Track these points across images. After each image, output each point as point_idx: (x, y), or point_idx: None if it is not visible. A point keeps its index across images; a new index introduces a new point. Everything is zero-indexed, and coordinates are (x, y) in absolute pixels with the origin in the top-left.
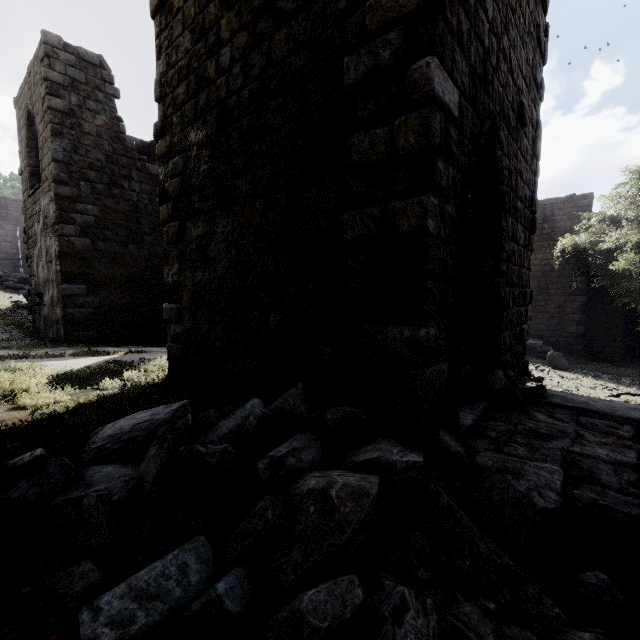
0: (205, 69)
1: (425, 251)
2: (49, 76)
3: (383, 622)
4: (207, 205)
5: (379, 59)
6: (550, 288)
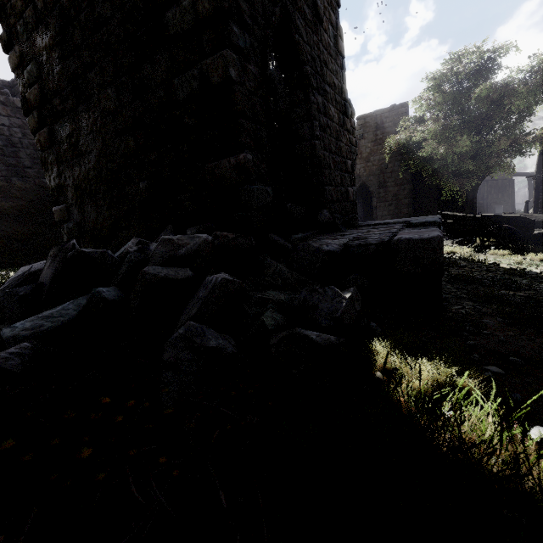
0: None
1: (234, 95)
2: None
3: (204, 280)
4: (68, 105)
5: None
6: (387, 182)
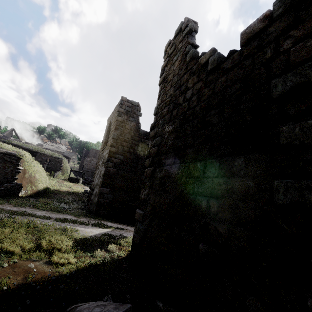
0: (178, 100)
1: None
2: (119, 110)
3: None
4: (168, 161)
5: (307, 76)
6: None
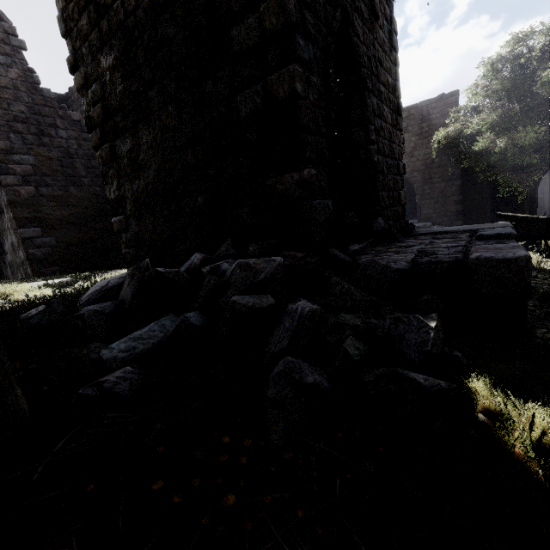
0: None
1: (299, 110)
2: None
3: (286, 308)
4: (129, 121)
5: None
6: (433, 178)
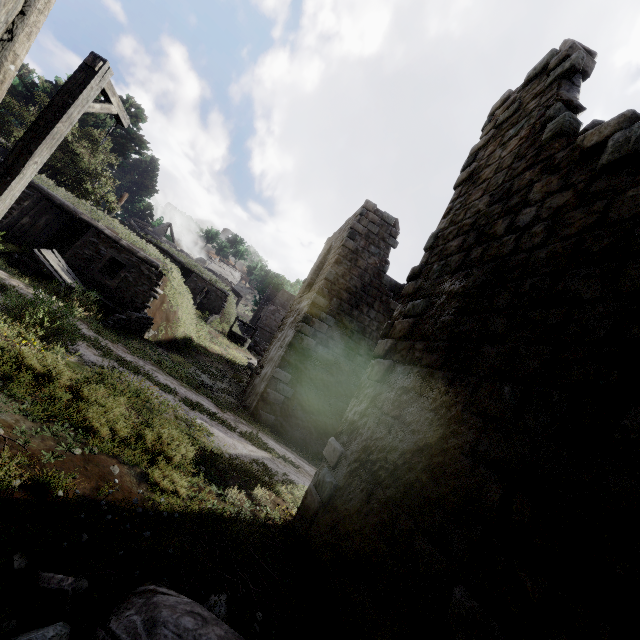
0: (492, 226)
1: None
2: (355, 226)
3: None
4: (430, 358)
5: None
6: None
